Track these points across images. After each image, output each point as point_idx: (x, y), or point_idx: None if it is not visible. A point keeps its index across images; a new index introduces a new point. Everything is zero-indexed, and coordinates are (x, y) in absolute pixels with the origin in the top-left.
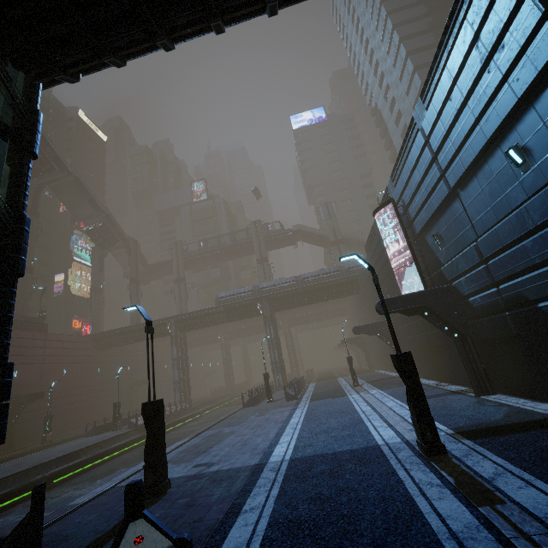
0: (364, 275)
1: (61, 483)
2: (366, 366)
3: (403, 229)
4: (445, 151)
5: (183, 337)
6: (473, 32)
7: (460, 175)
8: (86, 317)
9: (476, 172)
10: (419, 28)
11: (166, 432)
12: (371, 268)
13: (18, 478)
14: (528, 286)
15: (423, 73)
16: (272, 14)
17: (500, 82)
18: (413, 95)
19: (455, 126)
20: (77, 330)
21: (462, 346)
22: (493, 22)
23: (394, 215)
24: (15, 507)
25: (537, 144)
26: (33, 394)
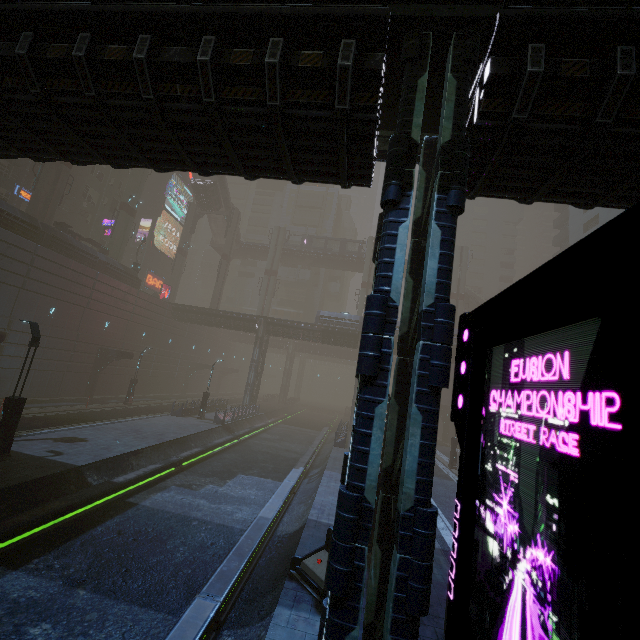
0: None
1: (187, 468)
2: None
3: None
4: None
5: (266, 340)
6: None
7: None
8: (160, 275)
9: None
10: None
11: (247, 438)
12: None
13: (153, 450)
14: None
15: None
16: None
17: None
18: None
19: None
20: (149, 286)
21: None
22: None
23: None
24: (166, 482)
25: None
26: (124, 352)
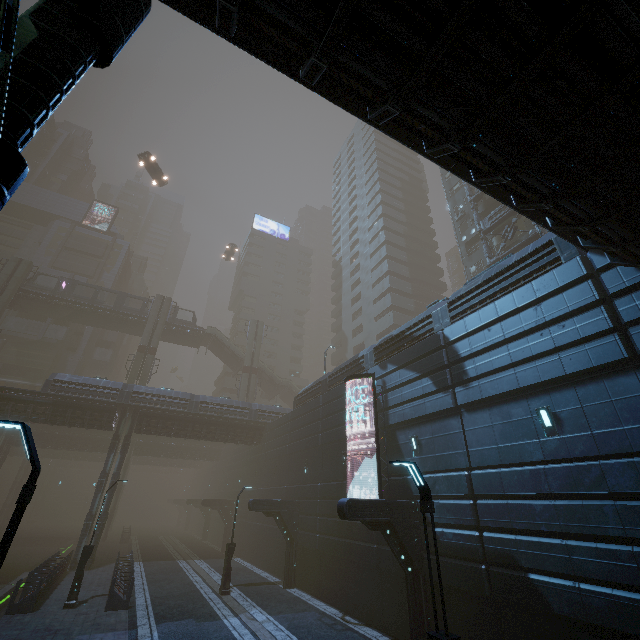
0: (278, 428)
1: None
2: (212, 542)
3: (376, 411)
4: (464, 368)
5: None
6: (536, 297)
7: (474, 399)
8: None
9: (492, 405)
10: (399, 229)
11: None
12: (426, 489)
13: None
14: (524, 549)
15: (391, 263)
16: (482, 182)
17: (550, 350)
18: (377, 274)
19: (487, 354)
20: None
21: (413, 586)
22: (559, 303)
23: (364, 389)
24: None
25: (570, 419)
26: None
